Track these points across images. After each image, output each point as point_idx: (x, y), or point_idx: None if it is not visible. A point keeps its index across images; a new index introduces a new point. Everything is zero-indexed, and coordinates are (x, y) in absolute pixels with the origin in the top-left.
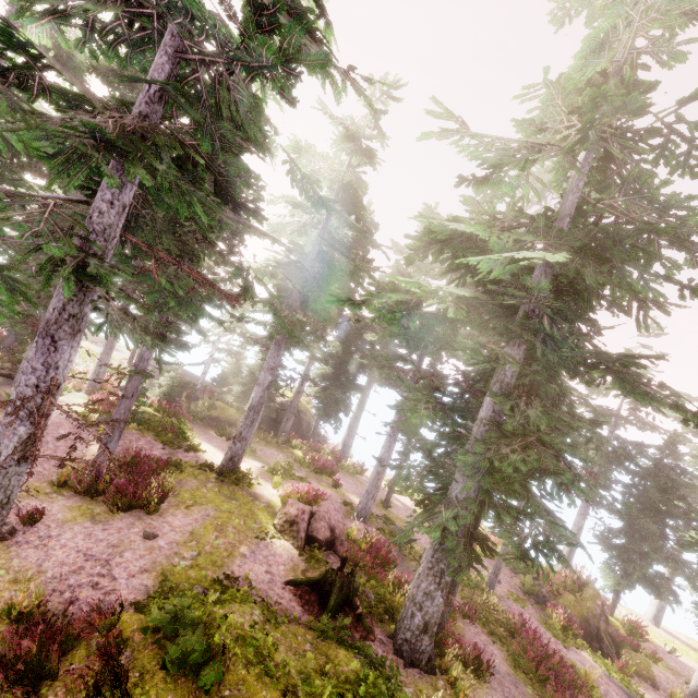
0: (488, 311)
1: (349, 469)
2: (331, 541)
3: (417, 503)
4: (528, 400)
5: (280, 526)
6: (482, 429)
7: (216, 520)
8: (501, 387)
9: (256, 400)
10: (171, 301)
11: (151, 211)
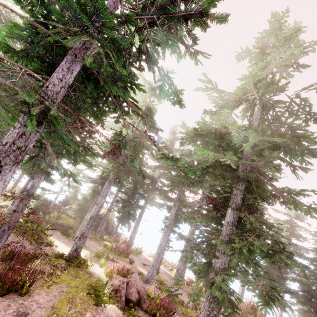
0: (222, 169)
1: (134, 251)
2: (138, 300)
3: (194, 272)
4: (249, 212)
5: (109, 294)
6: (229, 227)
7: (68, 295)
8: (235, 206)
9: (95, 213)
10: (72, 150)
11: (77, 93)
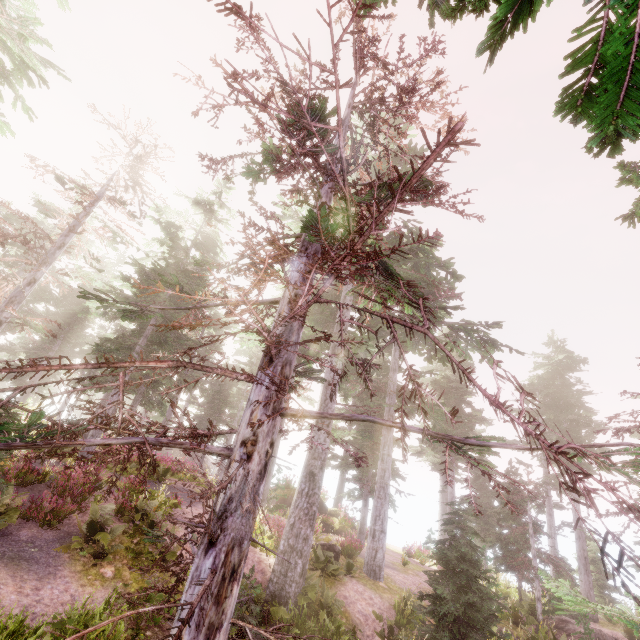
0: None
1: None
2: None
3: None
4: None
5: None
6: None
7: None
8: None
9: (105, 395)
10: None
11: None
